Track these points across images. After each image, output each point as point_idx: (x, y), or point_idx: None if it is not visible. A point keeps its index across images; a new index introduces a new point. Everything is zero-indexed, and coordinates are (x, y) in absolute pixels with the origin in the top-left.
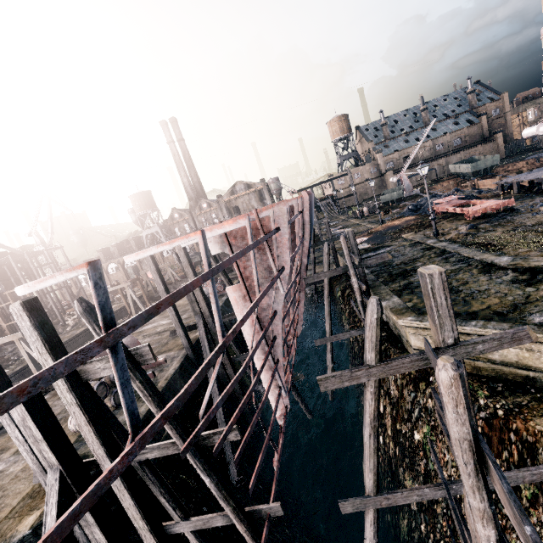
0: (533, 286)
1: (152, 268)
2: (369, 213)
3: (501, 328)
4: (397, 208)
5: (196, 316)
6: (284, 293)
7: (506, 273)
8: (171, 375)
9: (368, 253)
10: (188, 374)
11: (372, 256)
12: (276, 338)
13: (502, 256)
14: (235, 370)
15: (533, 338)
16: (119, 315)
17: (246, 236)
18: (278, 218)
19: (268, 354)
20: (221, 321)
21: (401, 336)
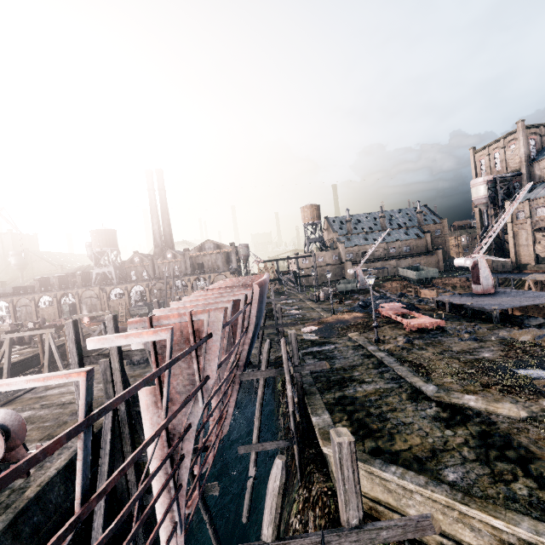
0: (451, 428)
1: (70, 335)
2: (325, 298)
3: (418, 483)
4: (350, 299)
5: (107, 399)
6: (204, 405)
7: (430, 406)
8: (49, 478)
9: (314, 346)
10: (75, 476)
11: (317, 352)
12: (184, 457)
13: (429, 384)
14: (138, 473)
15: (436, 529)
16: (28, 363)
17: (175, 336)
18: (213, 324)
19: (166, 483)
20: (85, 481)
21: (327, 460)
